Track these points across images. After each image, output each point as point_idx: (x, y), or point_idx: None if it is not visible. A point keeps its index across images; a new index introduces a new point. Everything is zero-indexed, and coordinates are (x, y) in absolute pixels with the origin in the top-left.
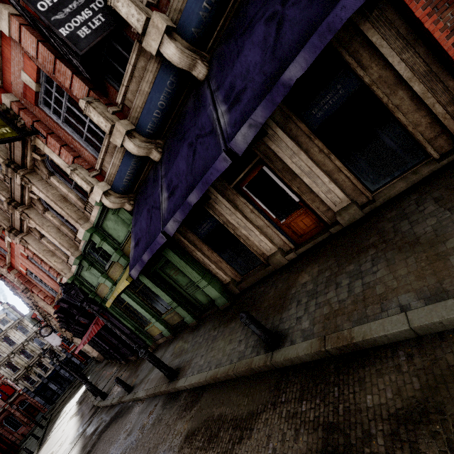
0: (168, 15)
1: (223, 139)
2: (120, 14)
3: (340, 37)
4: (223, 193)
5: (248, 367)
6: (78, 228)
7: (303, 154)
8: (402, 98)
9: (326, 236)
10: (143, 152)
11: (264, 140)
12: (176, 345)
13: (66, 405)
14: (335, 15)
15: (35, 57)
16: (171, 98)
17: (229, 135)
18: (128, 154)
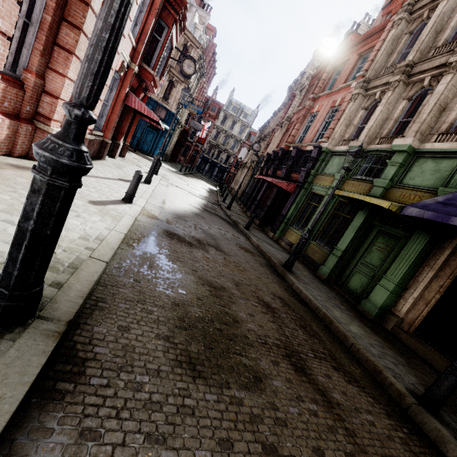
0: None
1: None
2: None
3: None
4: None
5: (378, 366)
6: (406, 136)
7: None
8: None
9: None
10: None
11: None
12: (295, 262)
13: (203, 181)
14: None
15: None
16: None
17: None
18: None
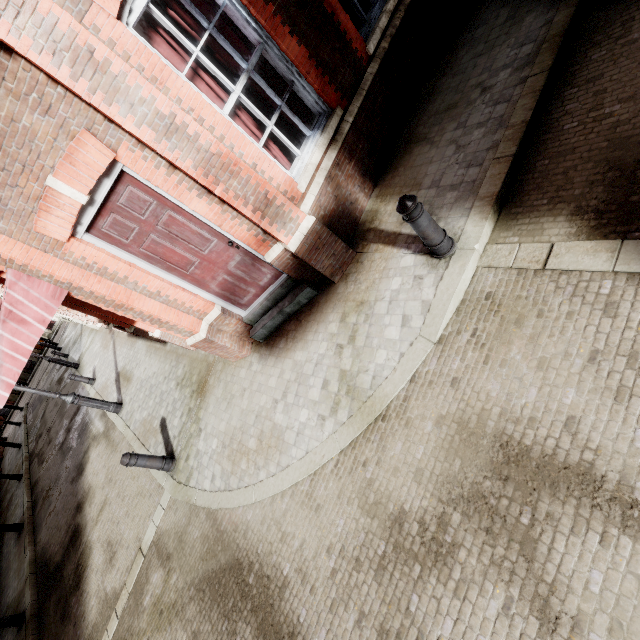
0: None
1: None
2: None
3: None
4: None
5: (25, 473)
6: None
7: None
8: None
9: None
10: None
11: None
12: None
13: None
14: None
15: None
16: None
17: None
18: None
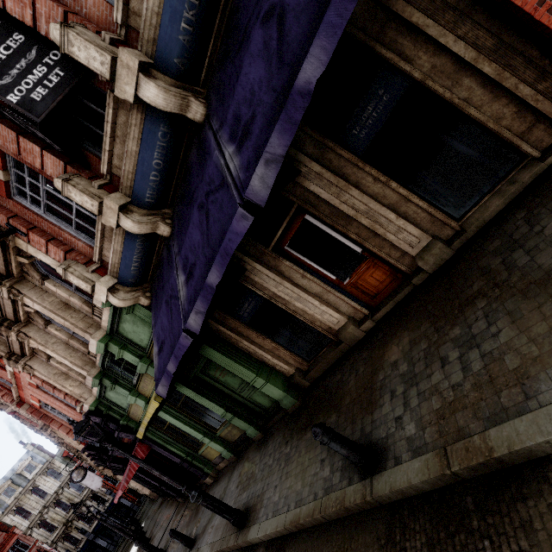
0: (140, 49)
1: (236, 189)
2: (79, 61)
3: (368, 28)
4: (260, 260)
5: (341, 507)
6: (89, 340)
7: (354, 189)
8: (470, 87)
9: (409, 290)
10: (147, 229)
11: (298, 182)
12: (242, 470)
13: None
14: None
15: None
16: (168, 154)
17: (243, 183)
18: (129, 235)
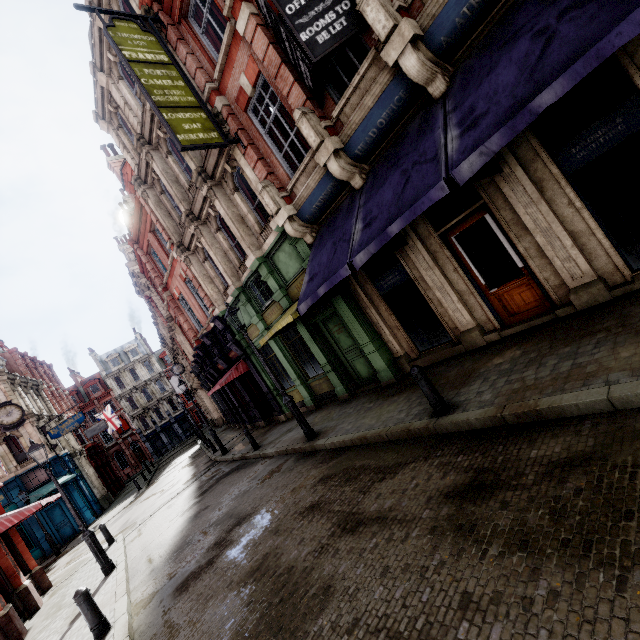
0: (418, 21)
1: (445, 166)
2: (367, 20)
3: (638, 55)
4: (424, 241)
5: (405, 429)
6: (248, 255)
7: (544, 205)
8: None
9: (549, 319)
10: (345, 176)
11: (495, 180)
12: (319, 415)
13: (176, 458)
14: (607, 41)
15: (262, 60)
16: (393, 117)
17: (454, 163)
18: (327, 176)
